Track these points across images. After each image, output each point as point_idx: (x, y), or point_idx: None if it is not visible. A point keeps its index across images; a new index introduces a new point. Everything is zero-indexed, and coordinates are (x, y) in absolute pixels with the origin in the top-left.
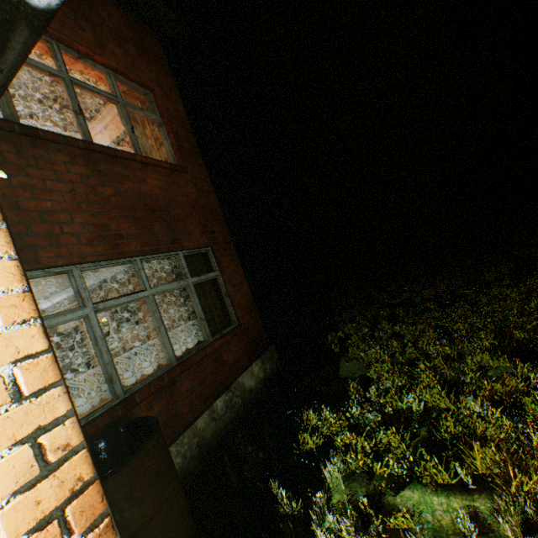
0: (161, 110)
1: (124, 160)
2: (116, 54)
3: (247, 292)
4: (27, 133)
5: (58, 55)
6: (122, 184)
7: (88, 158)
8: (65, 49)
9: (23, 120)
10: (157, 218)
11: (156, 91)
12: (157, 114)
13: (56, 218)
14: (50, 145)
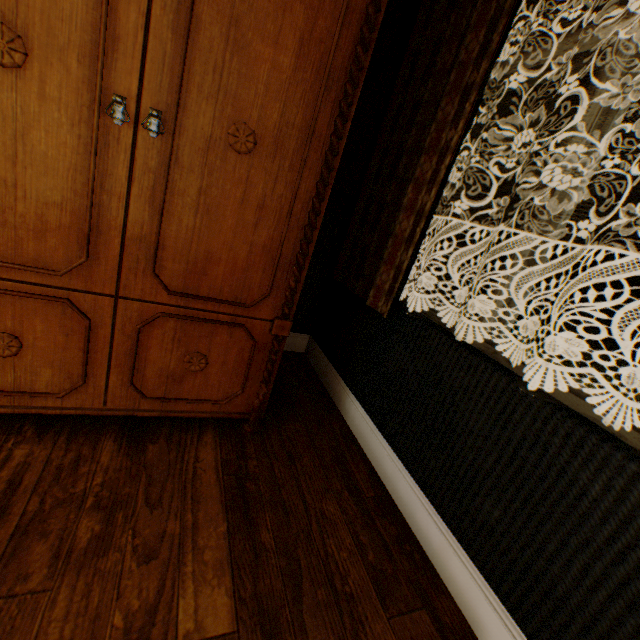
0: None
1: None
2: None
3: None
4: None
5: None
6: None
7: None
8: None
9: None
10: None
11: None
12: None
13: None
14: None
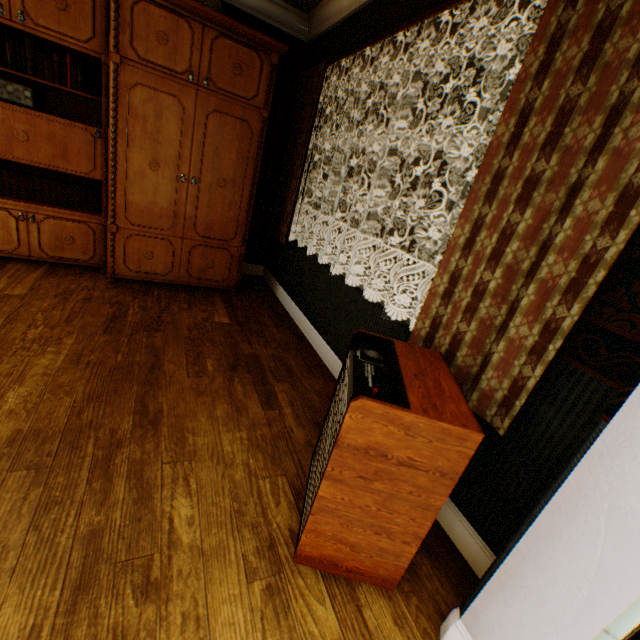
0: None
1: None
2: None
3: None
4: None
5: None
6: None
7: None
8: None
9: None
10: None
11: None
12: None
13: None
14: None
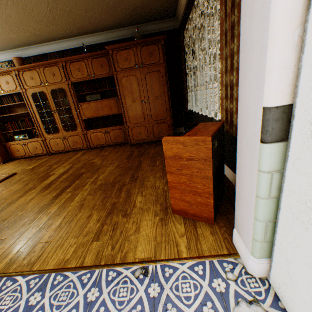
0: None
1: None
2: None
3: None
4: None
5: None
6: None
7: None
8: None
9: None
10: None
11: None
12: None
13: None
14: None
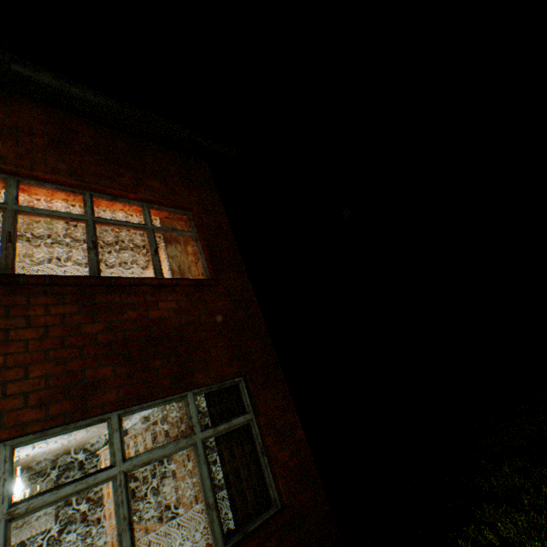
0: (199, 226)
1: (133, 286)
2: (154, 187)
3: (303, 441)
4: (3, 282)
5: (88, 202)
6: (119, 315)
7: (83, 293)
8: (99, 195)
9: (107, 258)
10: (160, 350)
11: (195, 209)
12: (194, 230)
13: (2, 377)
14: (35, 288)
